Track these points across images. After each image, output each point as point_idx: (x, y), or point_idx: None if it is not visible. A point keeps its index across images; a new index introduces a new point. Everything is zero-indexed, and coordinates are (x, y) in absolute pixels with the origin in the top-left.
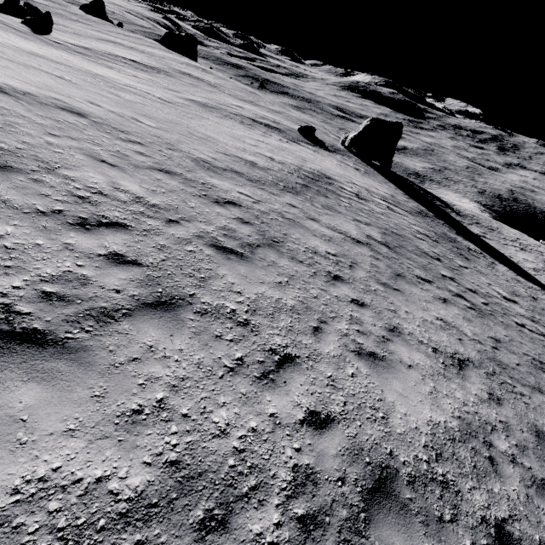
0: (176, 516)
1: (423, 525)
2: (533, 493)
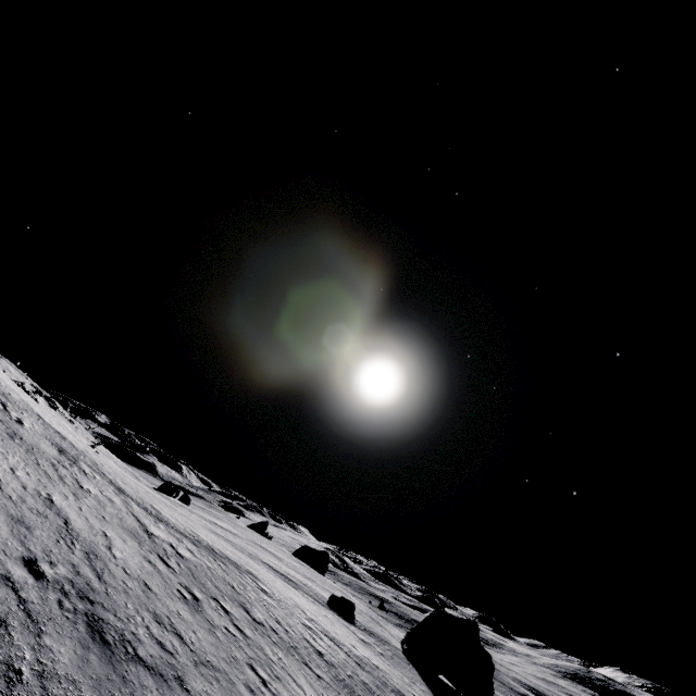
0: None
1: None
2: None
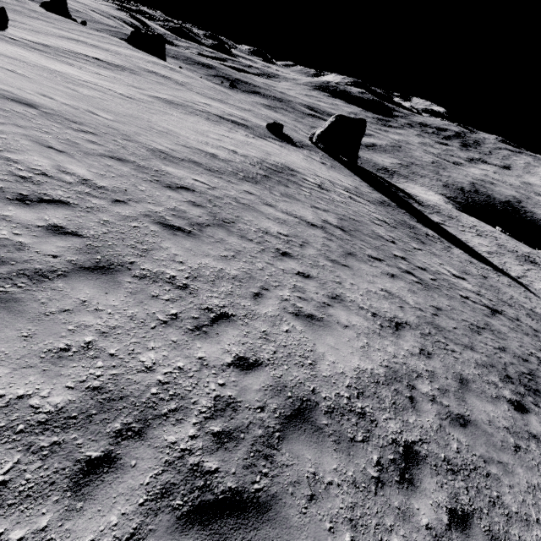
0: (94, 426)
1: (335, 443)
2: (446, 424)
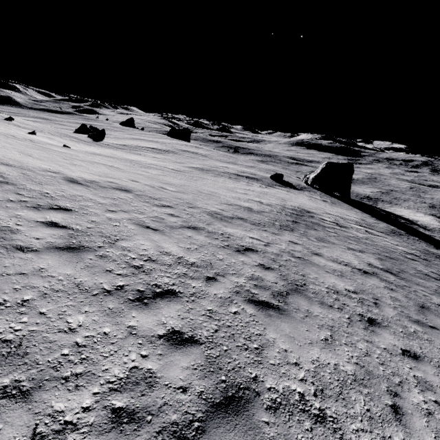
0: None
1: None
2: None
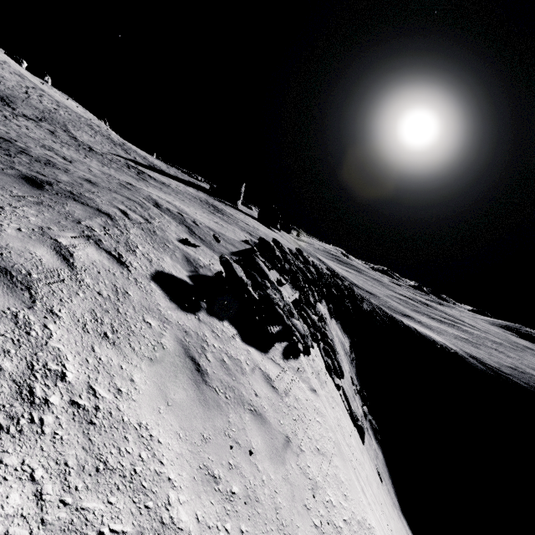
0: None
1: None
2: None
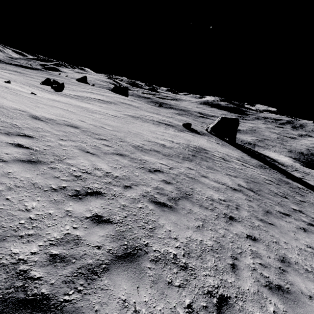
0: None
1: None
2: None
